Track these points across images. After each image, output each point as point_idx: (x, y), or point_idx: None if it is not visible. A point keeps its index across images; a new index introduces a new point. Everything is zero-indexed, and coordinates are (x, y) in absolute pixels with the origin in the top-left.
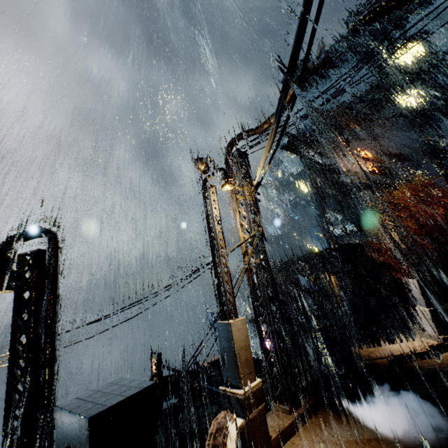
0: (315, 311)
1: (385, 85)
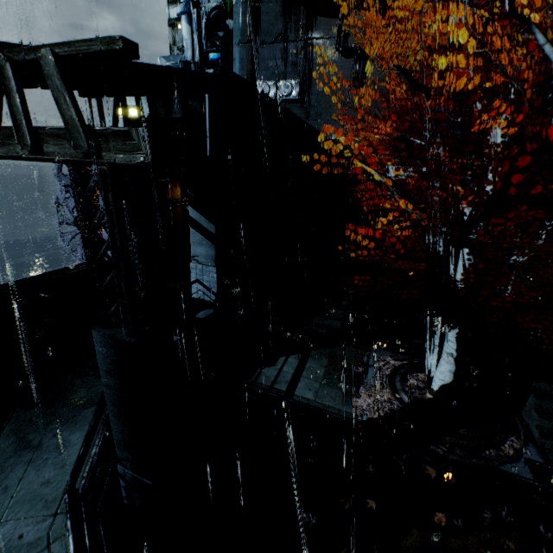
0: None
1: None
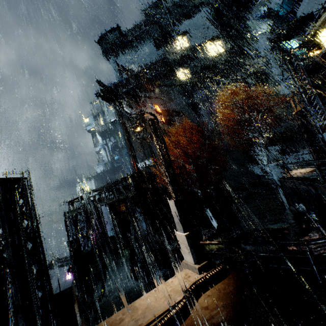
0: None
1: (168, 61)
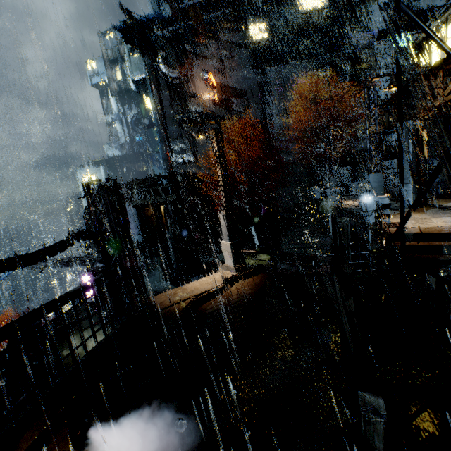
0: (98, 262)
1: None
